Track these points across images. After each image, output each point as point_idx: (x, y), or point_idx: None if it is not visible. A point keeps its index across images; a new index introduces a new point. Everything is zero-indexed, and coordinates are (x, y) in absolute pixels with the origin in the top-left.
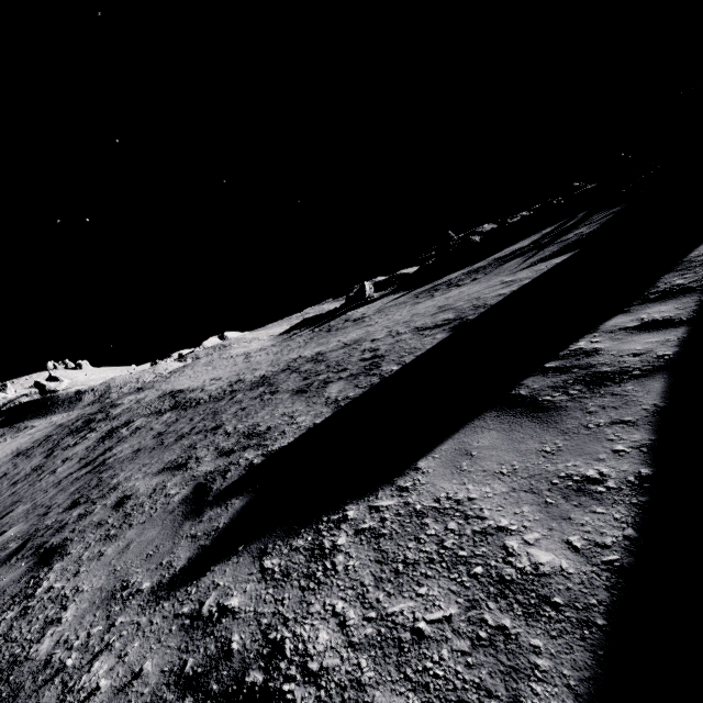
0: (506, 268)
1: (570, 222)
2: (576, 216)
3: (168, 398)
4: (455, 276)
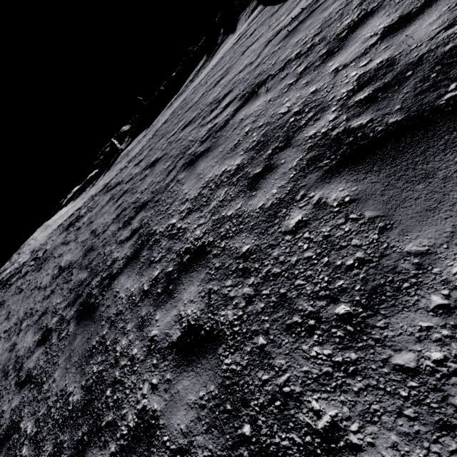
0: (225, 43)
1: (219, 41)
2: (217, 40)
3: (71, 216)
4: (178, 94)
